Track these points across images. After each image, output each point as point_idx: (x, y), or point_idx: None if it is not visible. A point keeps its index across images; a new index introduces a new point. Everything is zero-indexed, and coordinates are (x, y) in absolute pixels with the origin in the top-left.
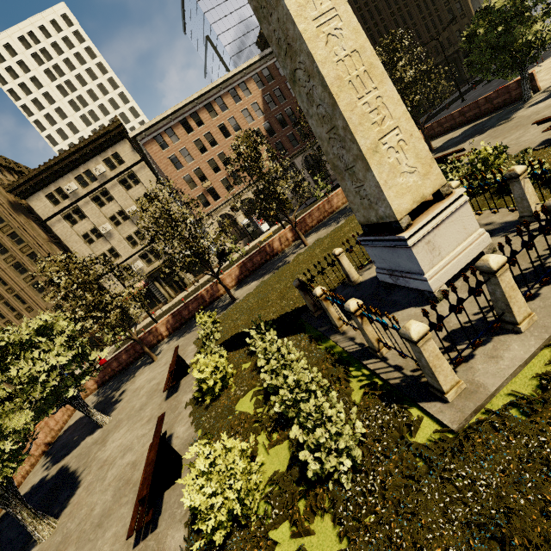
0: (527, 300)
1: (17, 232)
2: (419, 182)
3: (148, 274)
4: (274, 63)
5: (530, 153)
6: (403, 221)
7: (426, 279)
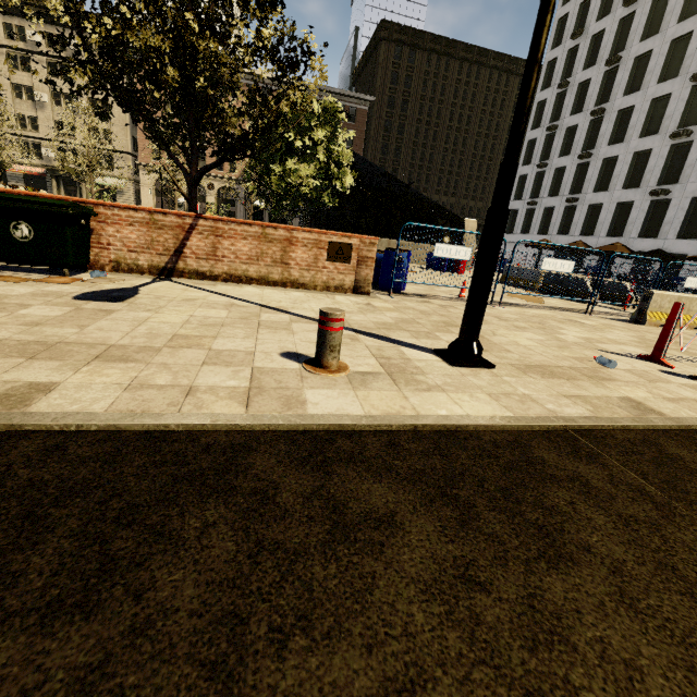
0: None
1: None
2: None
3: (51, 167)
4: None
5: None
6: None
7: None
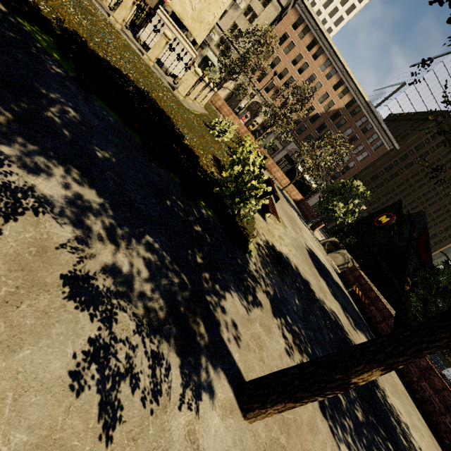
0: (126, 27)
1: None
2: (189, 16)
3: None
4: (365, 115)
5: (232, 128)
6: (168, 7)
7: (144, 28)
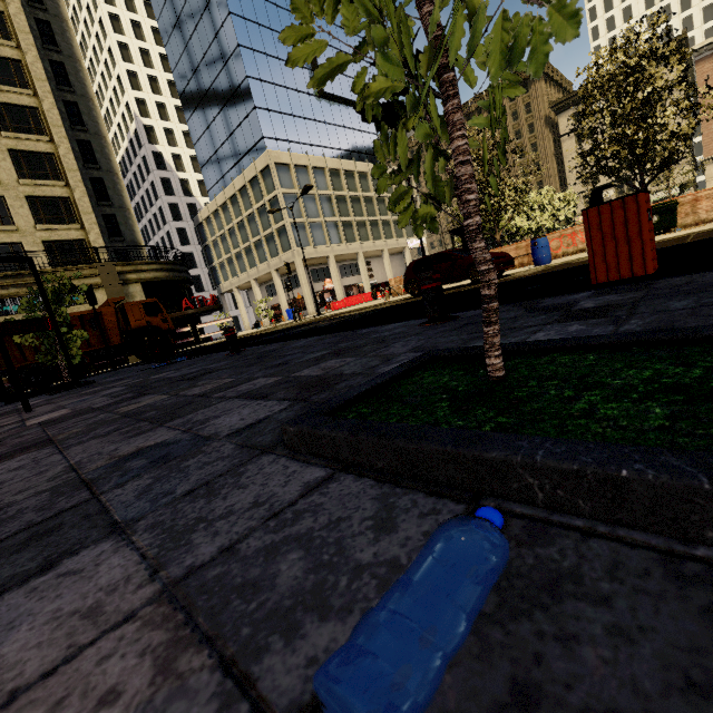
0: None
1: (537, 143)
2: None
3: None
4: None
5: None
6: None
7: None
